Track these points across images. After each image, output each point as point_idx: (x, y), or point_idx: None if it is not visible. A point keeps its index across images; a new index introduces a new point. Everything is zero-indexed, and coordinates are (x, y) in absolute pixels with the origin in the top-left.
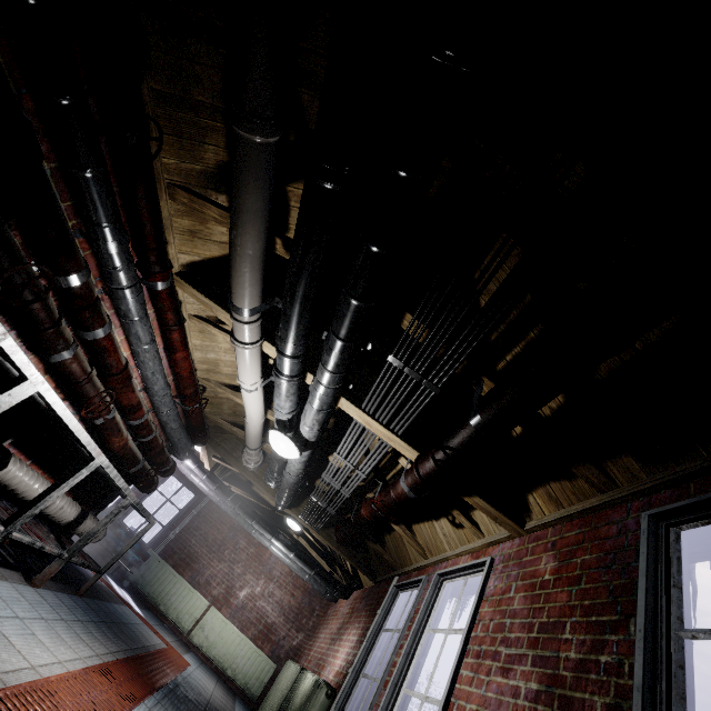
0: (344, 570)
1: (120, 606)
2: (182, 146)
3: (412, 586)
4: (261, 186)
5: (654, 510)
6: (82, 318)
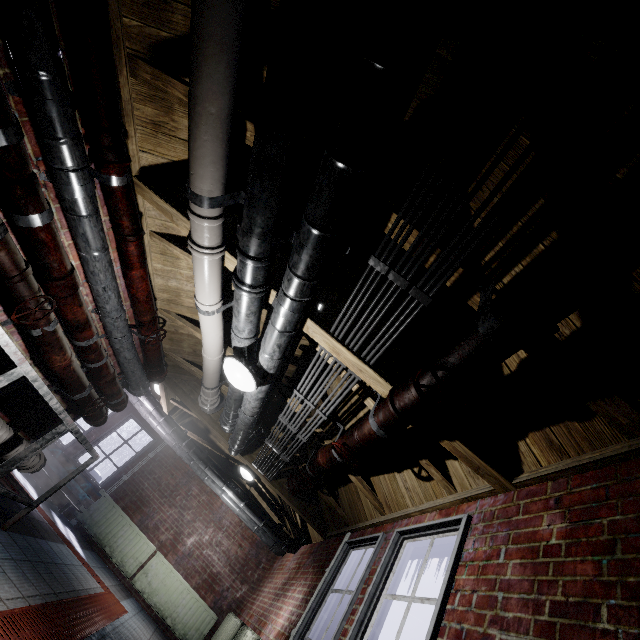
0: (294, 523)
1: (58, 544)
2: (146, 1)
3: (366, 543)
4: None
5: None
6: (12, 194)
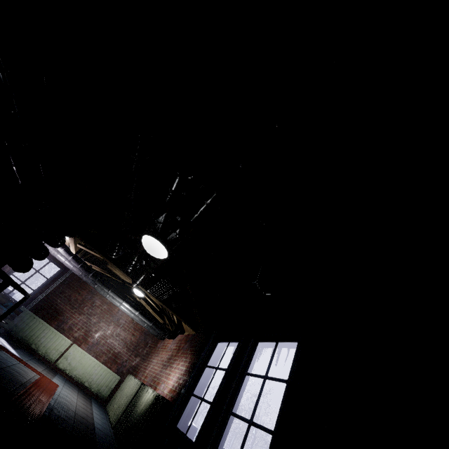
0: (173, 322)
1: None
2: None
3: (230, 340)
4: None
5: None
6: None
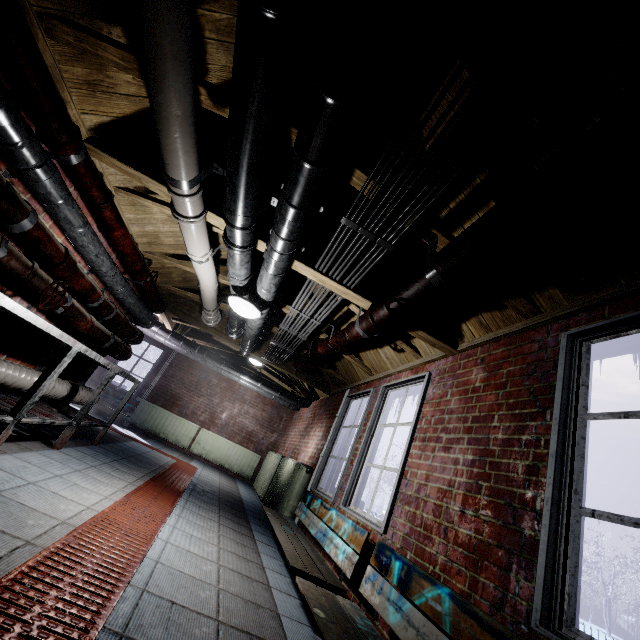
0: (303, 388)
1: (129, 442)
2: None
3: (362, 395)
4: (178, 16)
5: (573, 331)
6: (0, 210)
